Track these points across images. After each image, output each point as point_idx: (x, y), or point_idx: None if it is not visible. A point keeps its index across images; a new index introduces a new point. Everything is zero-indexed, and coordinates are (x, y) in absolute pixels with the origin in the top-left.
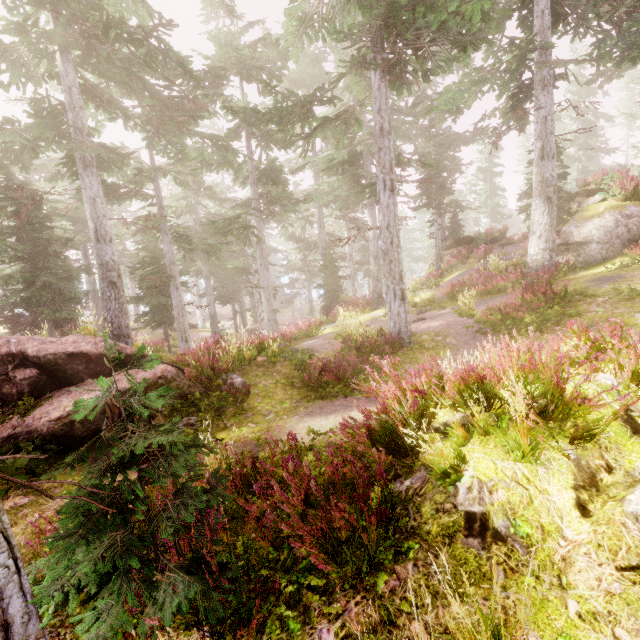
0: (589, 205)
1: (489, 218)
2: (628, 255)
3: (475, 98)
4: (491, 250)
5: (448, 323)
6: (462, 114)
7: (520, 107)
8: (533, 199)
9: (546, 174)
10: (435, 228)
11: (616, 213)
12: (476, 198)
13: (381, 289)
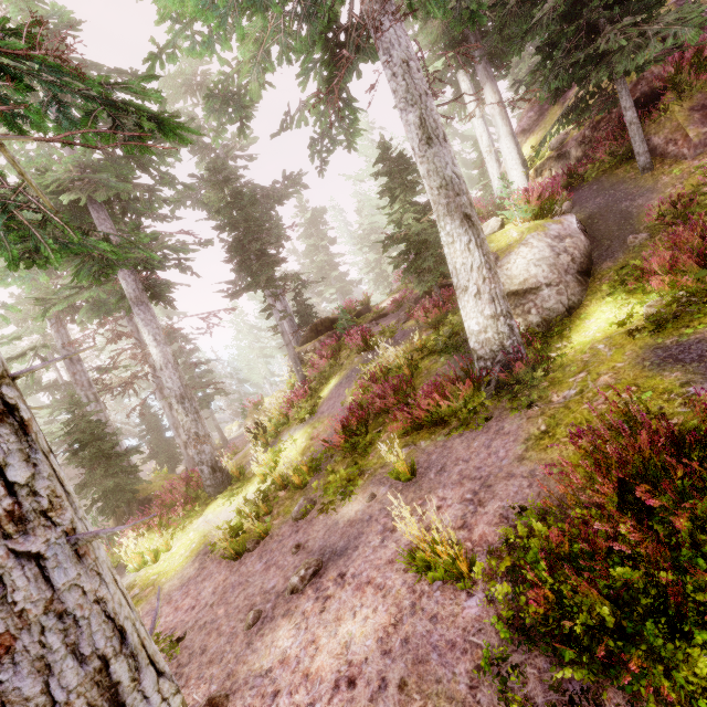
0: (488, 235)
1: (336, 291)
2: (658, 292)
3: (261, 75)
4: (370, 332)
5: (407, 631)
6: (250, 115)
7: (344, 85)
8: (438, 224)
9: (447, 171)
10: (276, 318)
11: (542, 236)
12: (315, 272)
13: (213, 454)
